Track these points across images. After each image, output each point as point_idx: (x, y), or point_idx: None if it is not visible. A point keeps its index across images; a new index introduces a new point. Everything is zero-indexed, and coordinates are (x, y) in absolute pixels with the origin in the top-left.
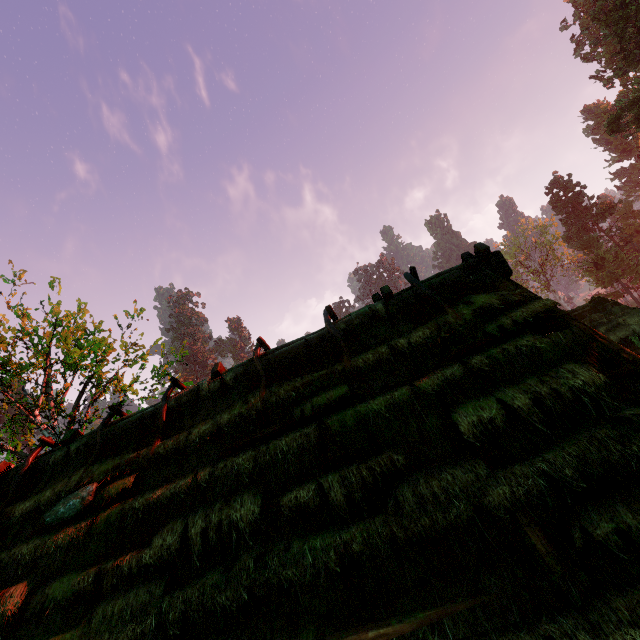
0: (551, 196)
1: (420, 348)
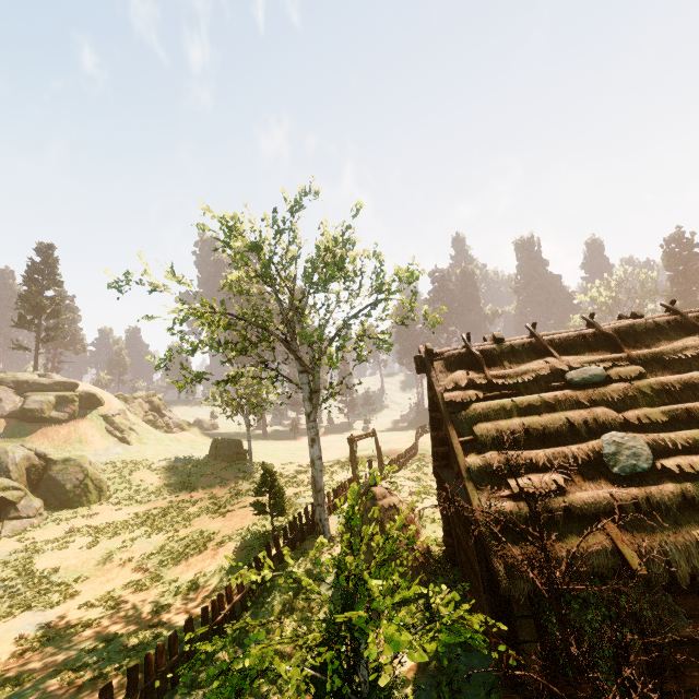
0: (665, 250)
1: None
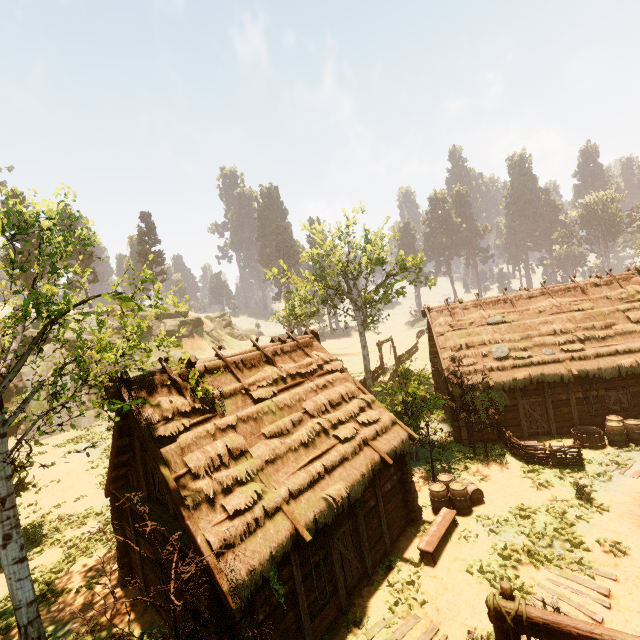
0: None
1: (614, 298)
